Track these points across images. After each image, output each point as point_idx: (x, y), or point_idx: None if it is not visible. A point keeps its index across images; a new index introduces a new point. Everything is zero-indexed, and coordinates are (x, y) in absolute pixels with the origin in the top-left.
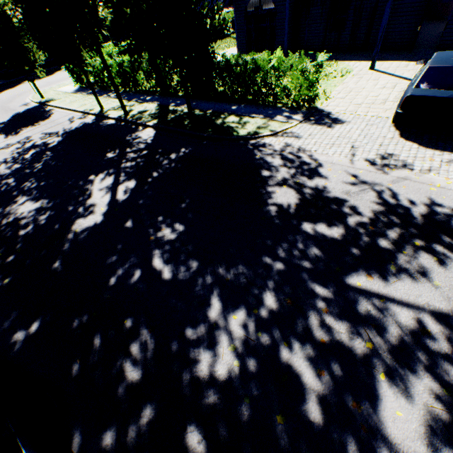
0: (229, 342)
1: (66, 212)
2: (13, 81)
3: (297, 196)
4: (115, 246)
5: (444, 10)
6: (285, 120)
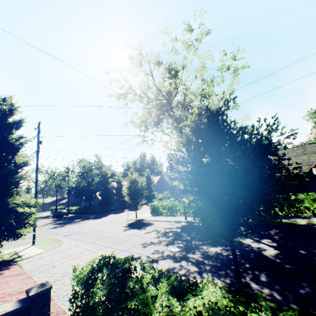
0: None
1: (246, 249)
2: (102, 214)
3: None
4: (312, 258)
5: None
6: None
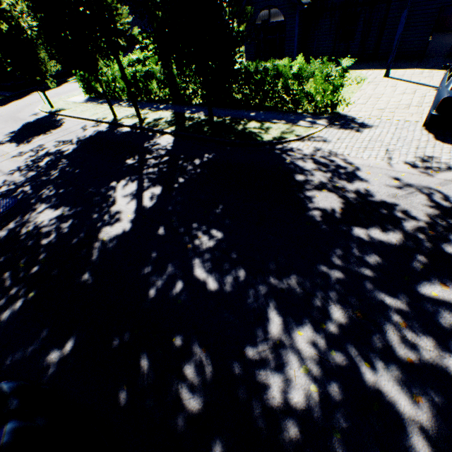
0: (299, 362)
1: (90, 220)
2: (21, 92)
3: (340, 200)
4: (148, 255)
5: (446, 22)
6: (309, 125)
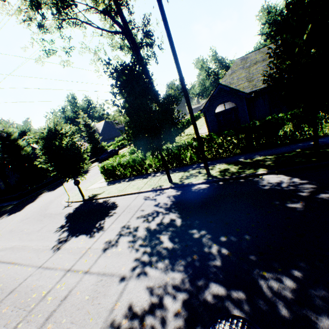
0: None
1: None
2: (28, 198)
3: None
4: None
5: None
6: None
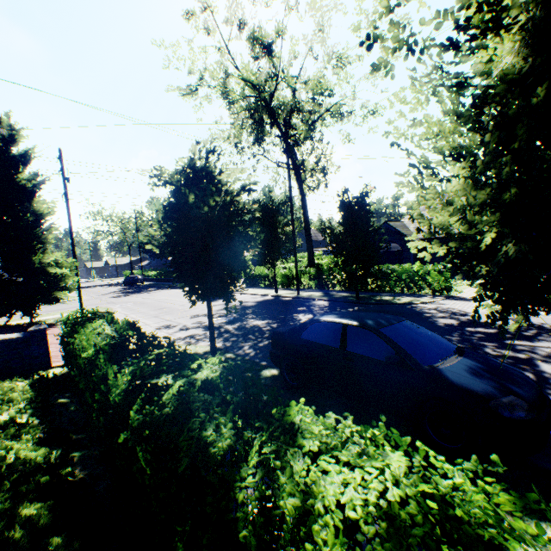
0: None
1: (289, 324)
2: None
3: (456, 321)
4: None
5: None
6: (430, 298)
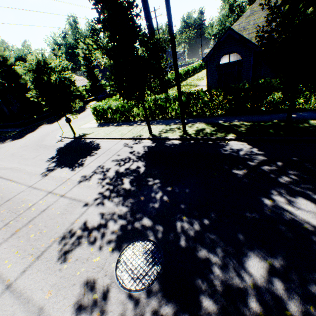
0: None
1: None
2: (29, 127)
3: None
4: None
5: None
6: None
